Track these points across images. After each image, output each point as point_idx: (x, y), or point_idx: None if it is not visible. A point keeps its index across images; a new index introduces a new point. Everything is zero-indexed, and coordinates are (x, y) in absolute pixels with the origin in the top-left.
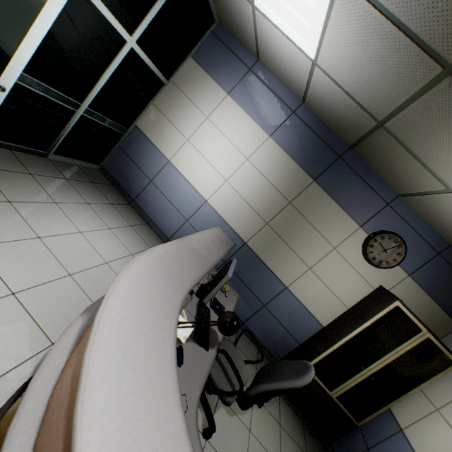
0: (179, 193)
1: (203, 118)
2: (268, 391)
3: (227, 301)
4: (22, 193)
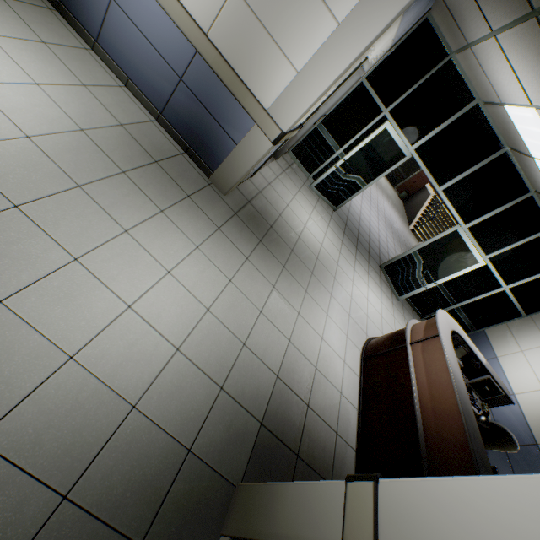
0: None
1: None
2: None
3: None
4: (408, 319)
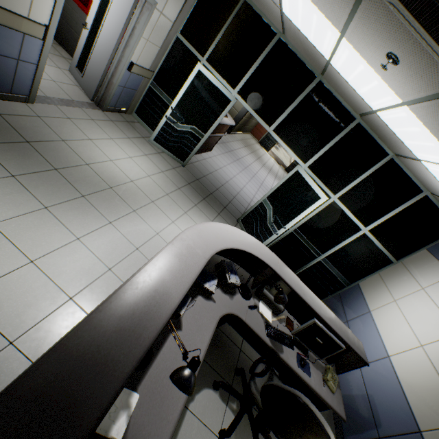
0: (364, 338)
1: (418, 288)
2: (274, 385)
3: (320, 386)
4: None
